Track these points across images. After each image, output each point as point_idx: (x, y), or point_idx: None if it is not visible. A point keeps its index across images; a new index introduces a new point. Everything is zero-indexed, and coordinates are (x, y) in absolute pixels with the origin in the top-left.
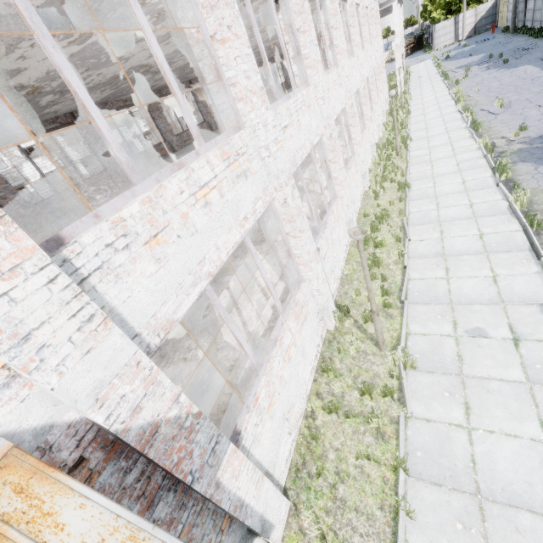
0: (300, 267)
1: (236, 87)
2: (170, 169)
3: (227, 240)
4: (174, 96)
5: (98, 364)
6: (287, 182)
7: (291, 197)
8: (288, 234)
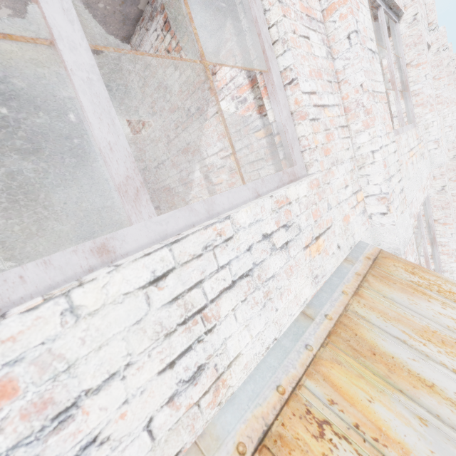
0: (442, 257)
1: (418, 96)
2: (395, 132)
3: (418, 197)
4: (393, 91)
5: (404, 226)
6: (445, 173)
7: (447, 186)
8: (435, 221)
